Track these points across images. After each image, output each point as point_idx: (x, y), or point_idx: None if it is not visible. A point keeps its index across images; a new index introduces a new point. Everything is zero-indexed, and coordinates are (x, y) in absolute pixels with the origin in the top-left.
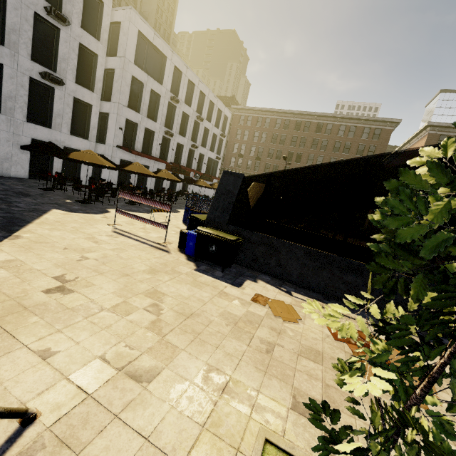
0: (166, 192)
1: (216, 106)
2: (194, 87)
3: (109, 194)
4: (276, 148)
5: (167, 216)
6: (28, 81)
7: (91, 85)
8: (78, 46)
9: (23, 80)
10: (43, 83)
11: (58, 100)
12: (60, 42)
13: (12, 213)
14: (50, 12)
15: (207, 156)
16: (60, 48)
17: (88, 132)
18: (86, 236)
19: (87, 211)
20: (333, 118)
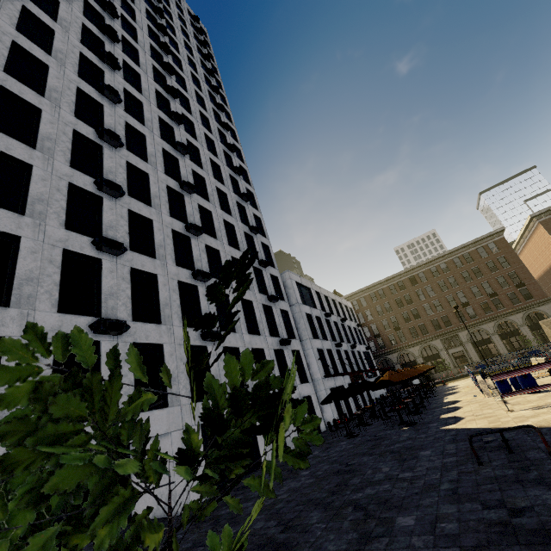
0: (362, 406)
1: (342, 304)
2: (327, 299)
3: (372, 422)
4: (407, 310)
5: (478, 402)
6: (273, 353)
7: (291, 335)
8: (280, 312)
9: (272, 353)
10: (276, 350)
11: (287, 358)
12: (274, 314)
13: (456, 434)
14: (271, 299)
15: (361, 351)
16: (275, 318)
17: (305, 375)
18: (548, 413)
19: (449, 421)
20: (440, 258)
